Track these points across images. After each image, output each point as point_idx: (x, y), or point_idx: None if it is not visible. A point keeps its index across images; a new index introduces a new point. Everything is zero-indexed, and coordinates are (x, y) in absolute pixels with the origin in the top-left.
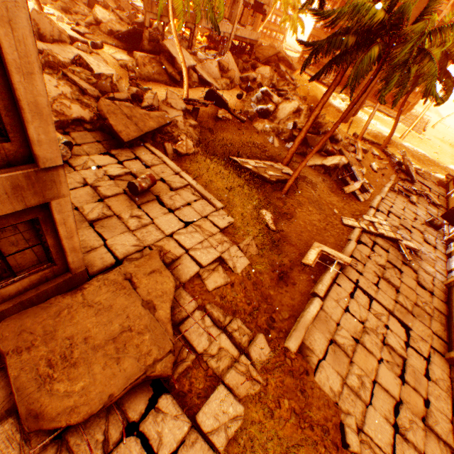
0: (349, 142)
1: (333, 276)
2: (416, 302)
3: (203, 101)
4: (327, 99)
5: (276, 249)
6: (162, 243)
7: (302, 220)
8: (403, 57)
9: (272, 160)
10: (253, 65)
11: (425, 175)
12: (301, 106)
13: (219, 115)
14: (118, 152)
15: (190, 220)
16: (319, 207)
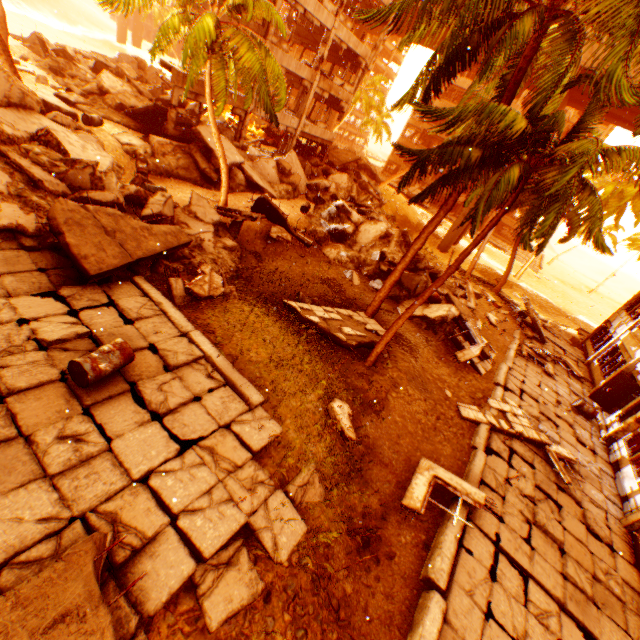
0: (457, 282)
1: (458, 533)
2: (595, 572)
3: (248, 212)
4: (433, 229)
5: (357, 477)
6: (117, 504)
7: (399, 414)
8: (564, 186)
9: (350, 307)
10: (325, 171)
11: (554, 330)
12: (391, 229)
13: (273, 233)
14: (74, 291)
15: (194, 434)
16: (423, 386)
